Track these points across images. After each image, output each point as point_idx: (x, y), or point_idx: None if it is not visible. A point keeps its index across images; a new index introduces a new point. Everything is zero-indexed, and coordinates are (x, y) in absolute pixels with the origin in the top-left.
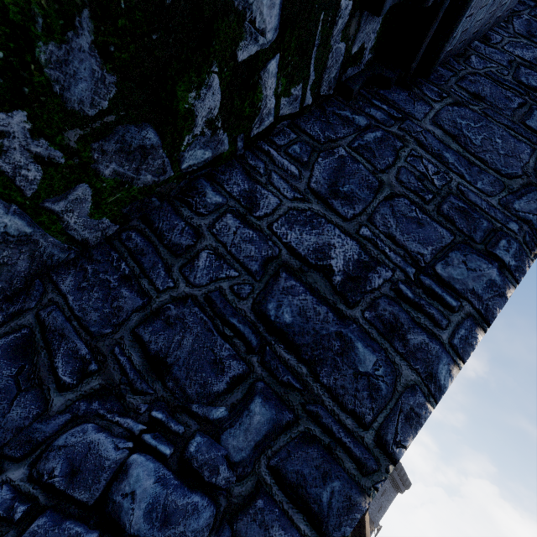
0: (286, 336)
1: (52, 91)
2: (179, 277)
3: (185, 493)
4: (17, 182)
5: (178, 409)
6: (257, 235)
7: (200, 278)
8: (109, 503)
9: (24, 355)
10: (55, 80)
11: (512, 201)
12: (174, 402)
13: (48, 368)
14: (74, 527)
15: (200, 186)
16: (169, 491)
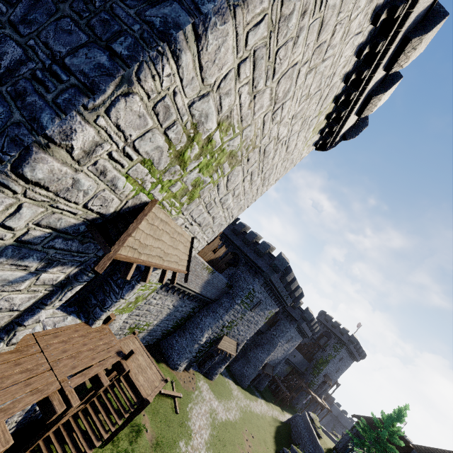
0: None
1: None
2: None
3: None
4: None
5: None
6: None
7: None
8: None
9: None
10: None
11: (146, 10)
12: None
13: None
14: None
15: None
16: None
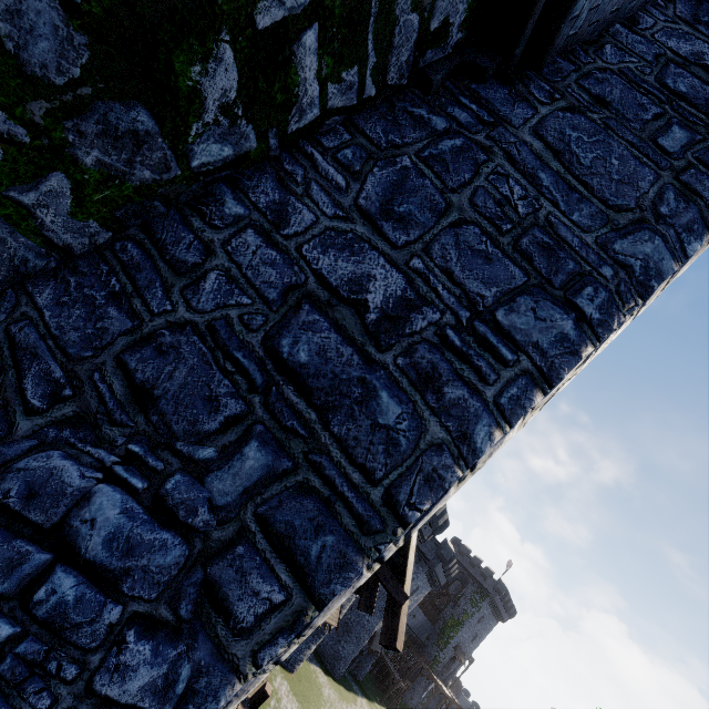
0: (298, 378)
1: (4, 50)
2: (179, 299)
3: (155, 529)
4: None
5: (160, 445)
6: (281, 257)
7: (205, 303)
8: (66, 527)
9: None
10: (7, 35)
11: (613, 240)
12: (157, 438)
13: (15, 389)
14: (25, 545)
15: (218, 193)
16: (136, 524)
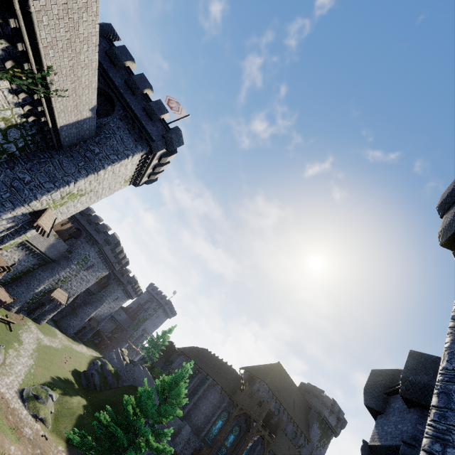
0: (15, 187)
1: None
2: None
3: None
4: None
5: None
6: (13, 174)
7: (2, 178)
8: None
9: None
10: None
11: (64, 177)
12: None
13: None
14: None
15: (4, 164)
16: None
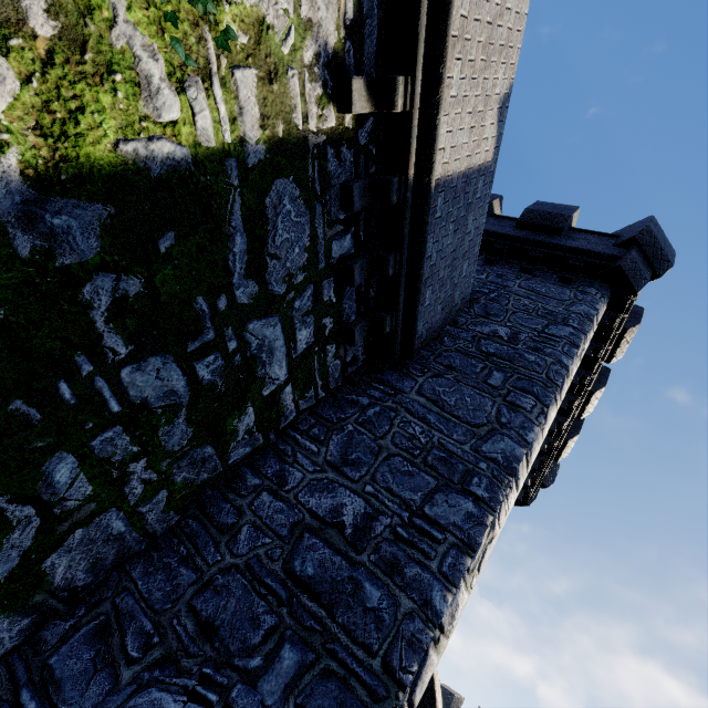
0: (309, 587)
1: (161, 445)
2: (225, 550)
3: None
4: (129, 497)
5: (223, 665)
6: (286, 505)
7: (242, 549)
8: None
9: (102, 638)
10: (164, 440)
11: (480, 445)
12: (220, 659)
13: (120, 647)
14: None
15: (242, 473)
16: None
